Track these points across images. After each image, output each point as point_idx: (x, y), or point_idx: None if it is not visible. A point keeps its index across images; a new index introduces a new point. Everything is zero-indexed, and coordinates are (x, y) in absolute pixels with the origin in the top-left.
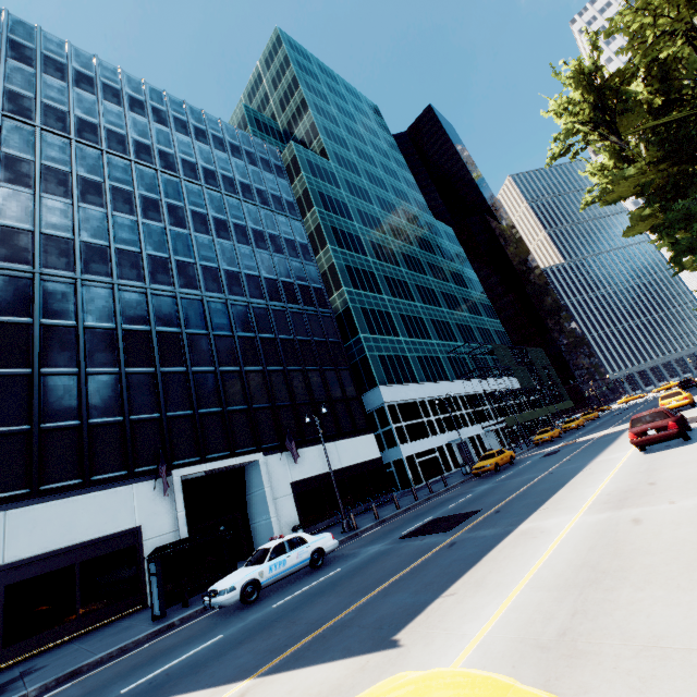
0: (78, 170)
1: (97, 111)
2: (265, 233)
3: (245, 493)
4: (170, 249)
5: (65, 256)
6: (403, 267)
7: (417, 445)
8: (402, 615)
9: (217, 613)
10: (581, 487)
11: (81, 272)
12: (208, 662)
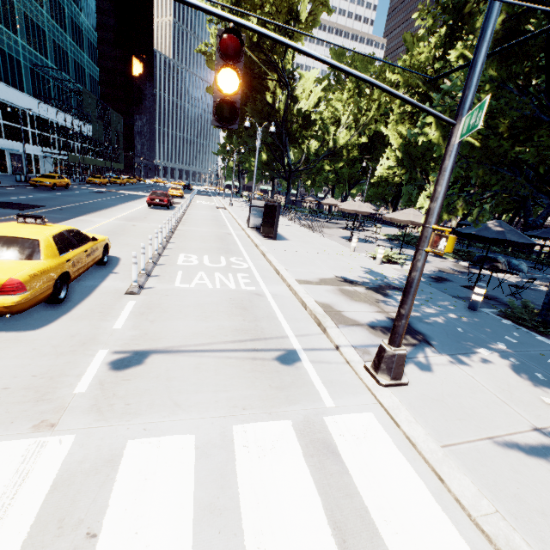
0: None
1: None
2: None
3: None
4: None
5: None
6: None
7: None
8: None
9: None
10: (115, 212)
11: None
12: None
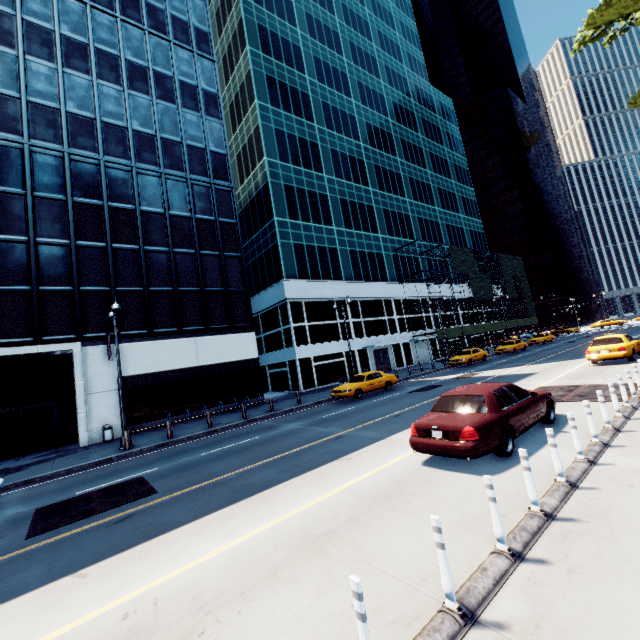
0: None
1: None
2: (149, 70)
3: (73, 381)
4: None
5: None
6: (363, 141)
7: (320, 348)
8: None
9: None
10: (230, 523)
11: None
12: None
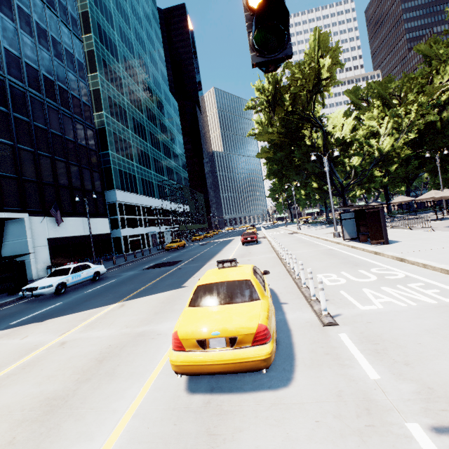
0: None
1: None
2: (48, 34)
3: (2, 241)
4: None
5: None
6: (145, 115)
7: (131, 231)
8: (179, 282)
9: (31, 301)
10: (225, 254)
11: None
12: (73, 307)
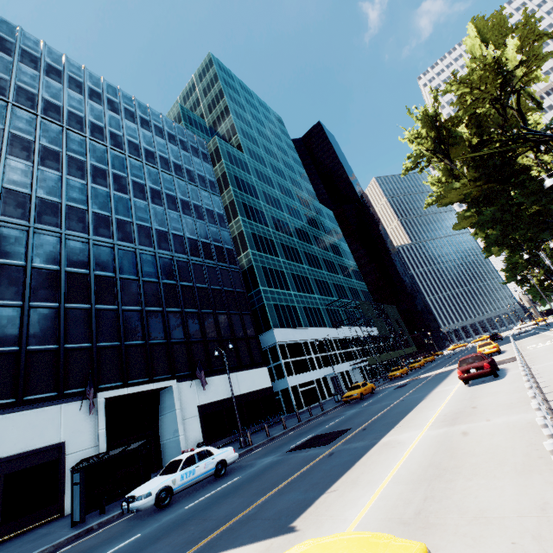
0: (41, 140)
1: (62, 96)
2: (190, 203)
3: (158, 414)
4: (112, 209)
5: (22, 207)
6: (295, 237)
7: (300, 378)
8: (296, 508)
9: (133, 517)
10: (425, 410)
11: (34, 222)
12: None
